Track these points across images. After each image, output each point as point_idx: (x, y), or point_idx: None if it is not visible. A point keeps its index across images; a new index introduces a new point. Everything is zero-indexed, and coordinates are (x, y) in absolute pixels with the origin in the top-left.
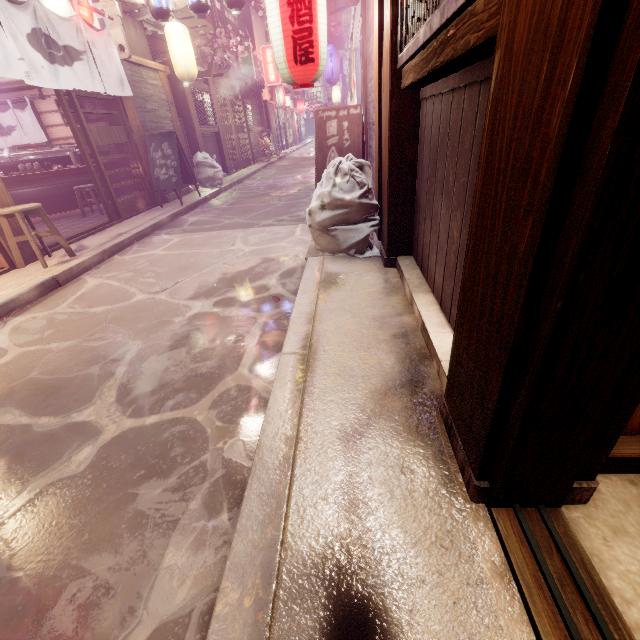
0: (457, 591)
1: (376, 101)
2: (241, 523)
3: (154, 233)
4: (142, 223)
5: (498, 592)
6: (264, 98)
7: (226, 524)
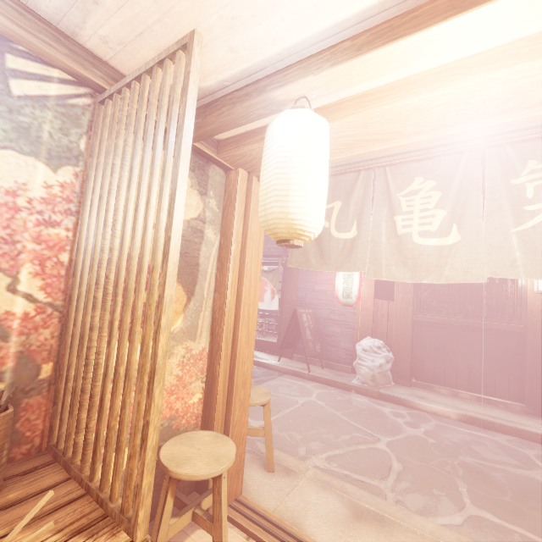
0: None
1: (365, 315)
2: None
3: None
4: None
5: None
6: None
7: None
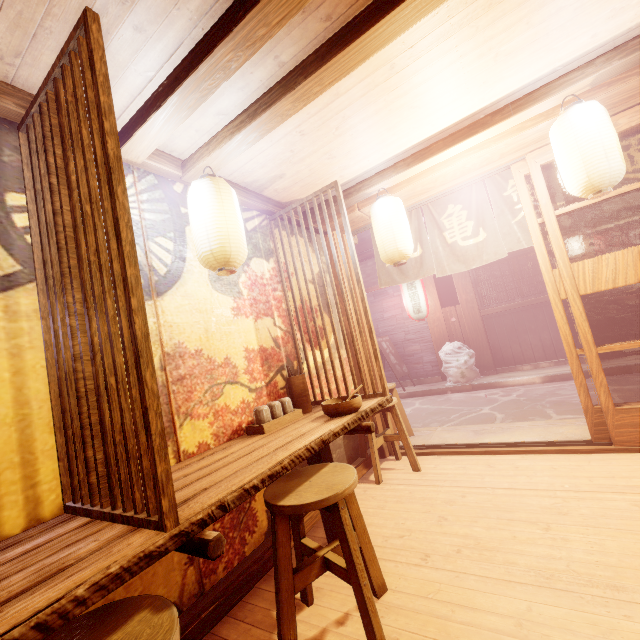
0: None
1: (438, 326)
2: None
3: None
4: None
5: None
6: None
7: None
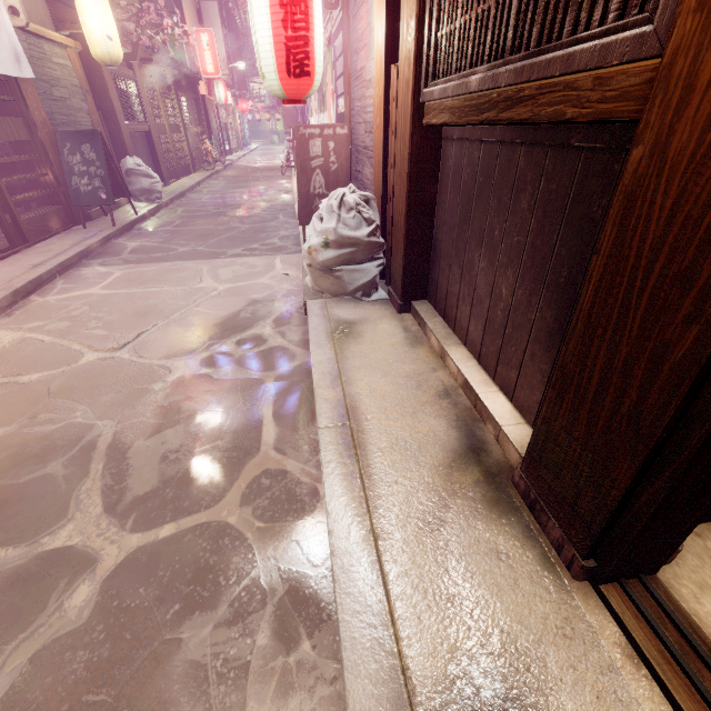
0: (595, 683)
1: (378, 127)
2: (347, 657)
3: (82, 263)
4: (63, 250)
5: (630, 675)
6: (201, 92)
7: (311, 655)
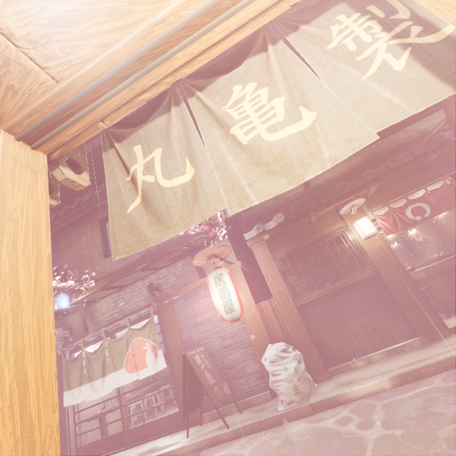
0: None
1: (255, 325)
2: None
3: None
4: None
5: None
6: None
7: None
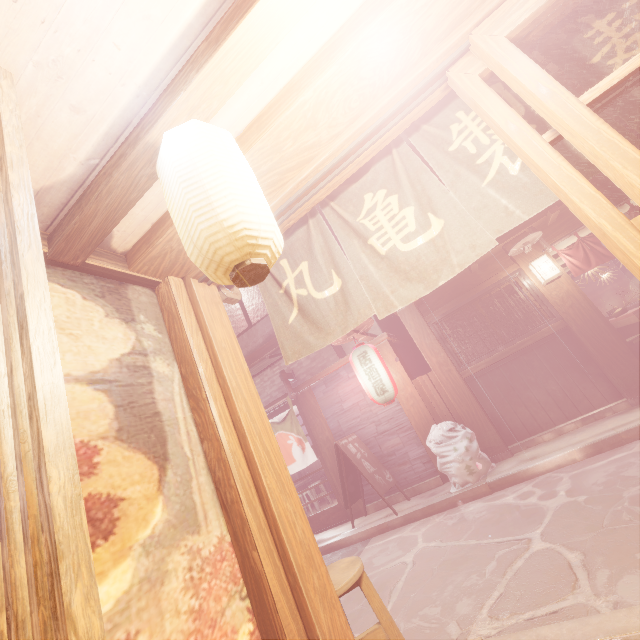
0: None
1: (414, 404)
2: None
3: None
4: None
5: None
6: None
7: None
